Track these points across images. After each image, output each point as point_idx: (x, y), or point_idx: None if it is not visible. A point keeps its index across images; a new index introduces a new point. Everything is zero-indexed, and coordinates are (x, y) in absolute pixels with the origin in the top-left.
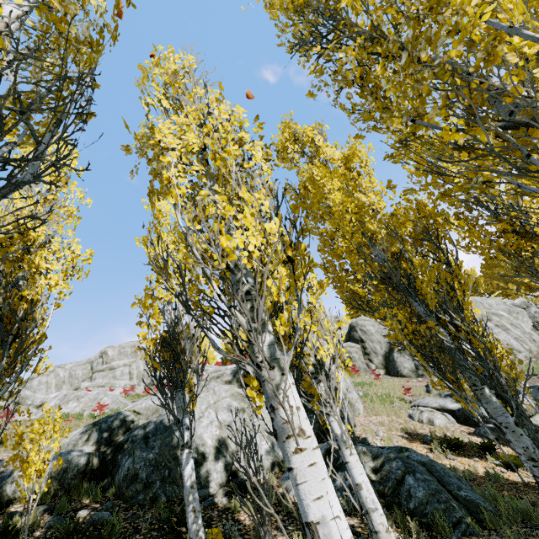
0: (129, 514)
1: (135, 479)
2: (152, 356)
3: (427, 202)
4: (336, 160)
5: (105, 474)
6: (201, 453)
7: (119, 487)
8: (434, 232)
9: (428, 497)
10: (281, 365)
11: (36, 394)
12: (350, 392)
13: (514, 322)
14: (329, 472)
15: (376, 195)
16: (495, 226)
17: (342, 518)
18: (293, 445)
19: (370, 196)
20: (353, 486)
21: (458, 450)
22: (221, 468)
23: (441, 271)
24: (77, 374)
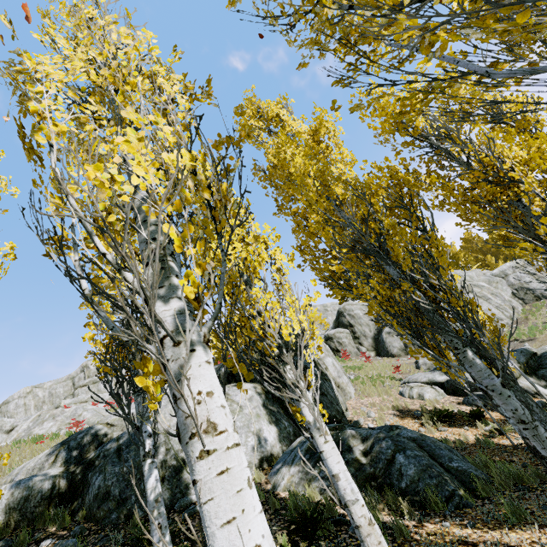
0: (99, 537)
1: (106, 497)
2: (104, 360)
3: (399, 168)
4: (303, 133)
5: (75, 496)
6: (181, 459)
7: (89, 508)
8: (409, 201)
9: (419, 474)
10: (192, 338)
11: (5, 418)
12: (340, 376)
13: (494, 291)
14: (251, 479)
15: (346, 165)
16: (468, 180)
17: (265, 546)
18: (198, 446)
19: (340, 167)
20: (330, 477)
21: (449, 421)
22: None
23: (418, 238)
24: (57, 392)
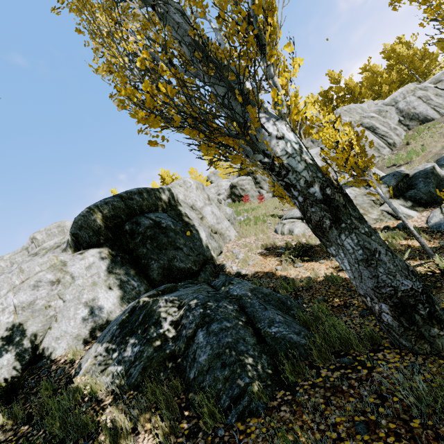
0: None
1: None
2: None
3: None
4: None
5: None
6: None
7: None
8: None
9: (211, 361)
10: None
11: None
12: (220, 222)
13: (382, 121)
14: None
15: None
16: None
17: None
18: None
19: None
20: None
21: (307, 256)
22: (8, 361)
23: None
24: (17, 261)
